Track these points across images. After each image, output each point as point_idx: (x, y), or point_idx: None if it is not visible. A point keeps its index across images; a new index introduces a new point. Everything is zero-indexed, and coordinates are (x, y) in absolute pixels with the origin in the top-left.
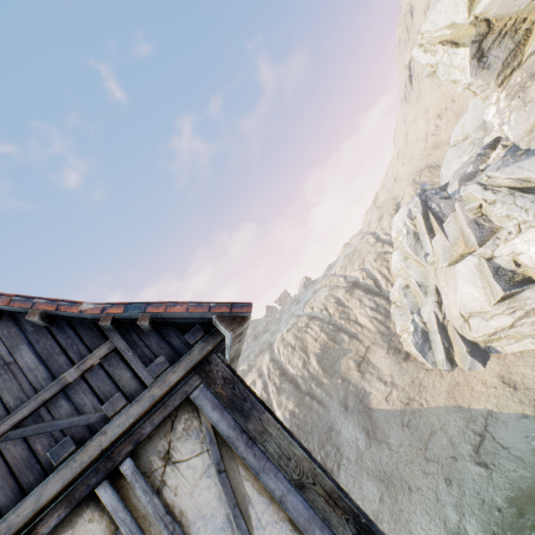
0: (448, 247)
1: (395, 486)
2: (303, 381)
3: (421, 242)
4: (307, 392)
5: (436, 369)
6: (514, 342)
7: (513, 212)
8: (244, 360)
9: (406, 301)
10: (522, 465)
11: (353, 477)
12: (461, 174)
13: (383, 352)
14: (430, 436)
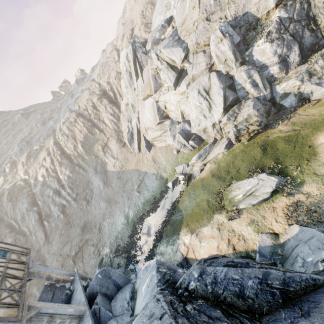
0: (144, 88)
1: (112, 203)
2: (74, 158)
3: (133, 80)
4: (77, 164)
5: (134, 152)
6: (160, 142)
7: (167, 80)
8: (36, 142)
9: (126, 114)
10: (148, 191)
11: (97, 202)
12: (153, 37)
13: (115, 141)
14: (127, 182)
